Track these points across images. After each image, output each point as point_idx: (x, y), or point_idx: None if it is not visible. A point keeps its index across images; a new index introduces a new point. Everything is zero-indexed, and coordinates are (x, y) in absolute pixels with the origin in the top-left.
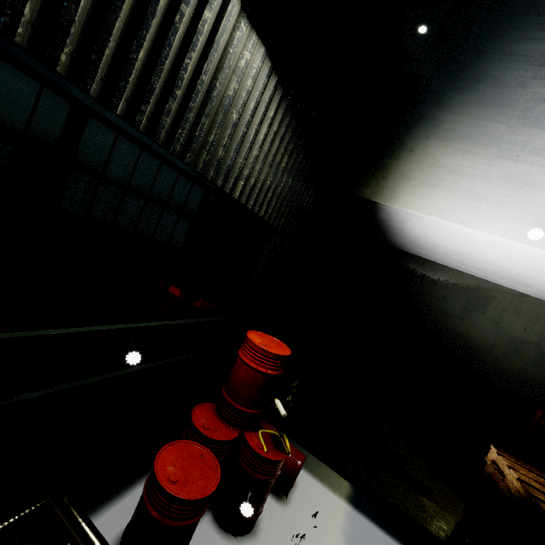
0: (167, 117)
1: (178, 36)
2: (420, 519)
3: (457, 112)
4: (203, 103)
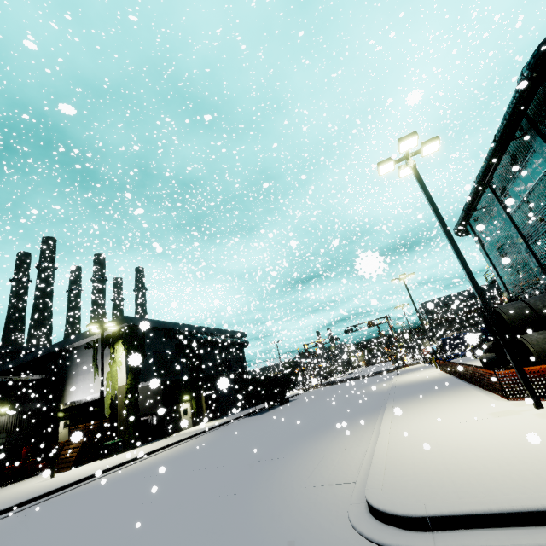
0: None
1: None
2: None
3: (70, 378)
4: None
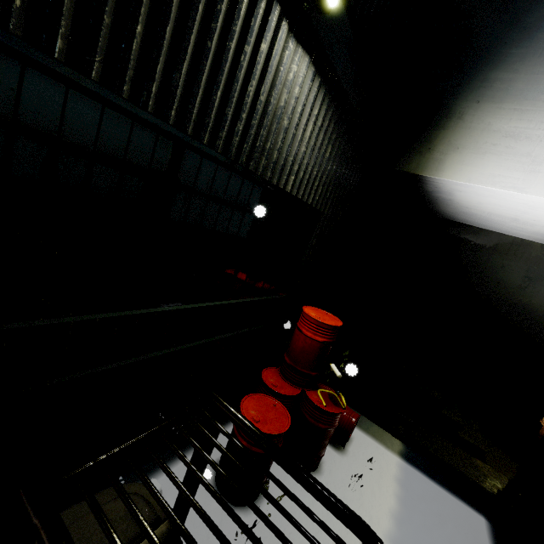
0: (236, 137)
1: (243, 71)
2: (472, 477)
3: (512, 69)
4: (262, 118)
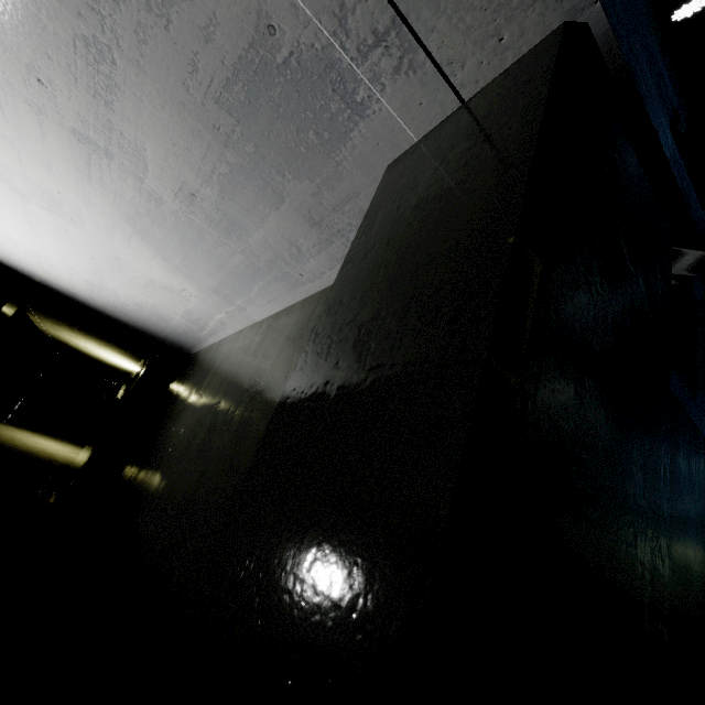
0: None
1: None
2: None
3: None
4: None
